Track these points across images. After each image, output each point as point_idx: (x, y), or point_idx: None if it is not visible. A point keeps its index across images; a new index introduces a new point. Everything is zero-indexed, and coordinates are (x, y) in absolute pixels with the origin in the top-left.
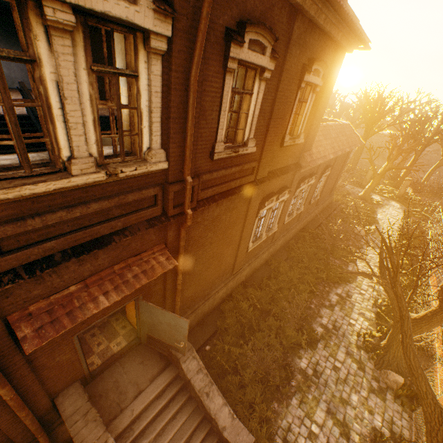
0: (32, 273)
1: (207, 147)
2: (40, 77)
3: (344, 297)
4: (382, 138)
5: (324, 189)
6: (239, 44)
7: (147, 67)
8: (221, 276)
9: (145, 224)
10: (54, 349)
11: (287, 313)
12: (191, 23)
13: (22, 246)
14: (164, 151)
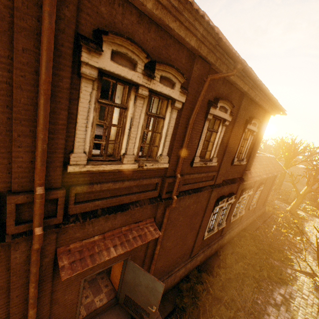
0: (84, 218)
1: (189, 158)
2: (126, 115)
3: (287, 299)
4: (298, 169)
5: (259, 200)
6: (215, 107)
7: (169, 114)
8: (182, 256)
9: (148, 201)
10: (67, 287)
11: (237, 303)
12: (193, 97)
13: (84, 200)
14: (168, 157)
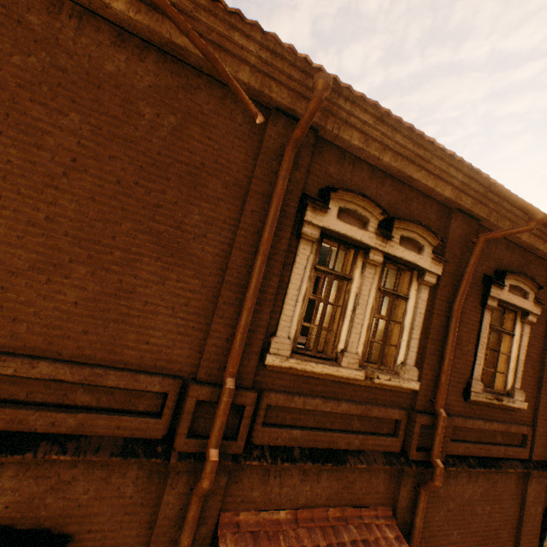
0: (274, 457)
1: (459, 380)
2: (348, 289)
3: None
4: None
5: None
6: (499, 286)
7: (415, 293)
8: None
9: (381, 456)
10: None
11: None
12: (455, 268)
13: (275, 423)
14: (417, 370)
